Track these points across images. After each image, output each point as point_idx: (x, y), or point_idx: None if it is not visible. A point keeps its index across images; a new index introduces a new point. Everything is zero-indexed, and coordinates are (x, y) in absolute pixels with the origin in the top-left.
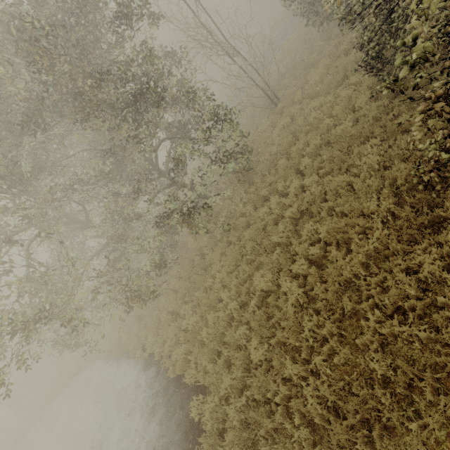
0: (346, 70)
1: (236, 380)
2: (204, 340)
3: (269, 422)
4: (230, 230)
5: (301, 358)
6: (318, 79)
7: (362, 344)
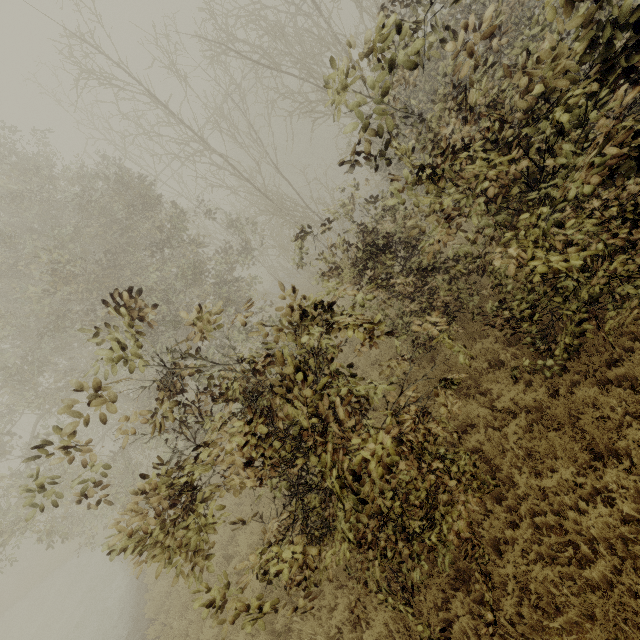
0: None
1: None
2: None
3: None
4: None
5: None
6: None
7: None
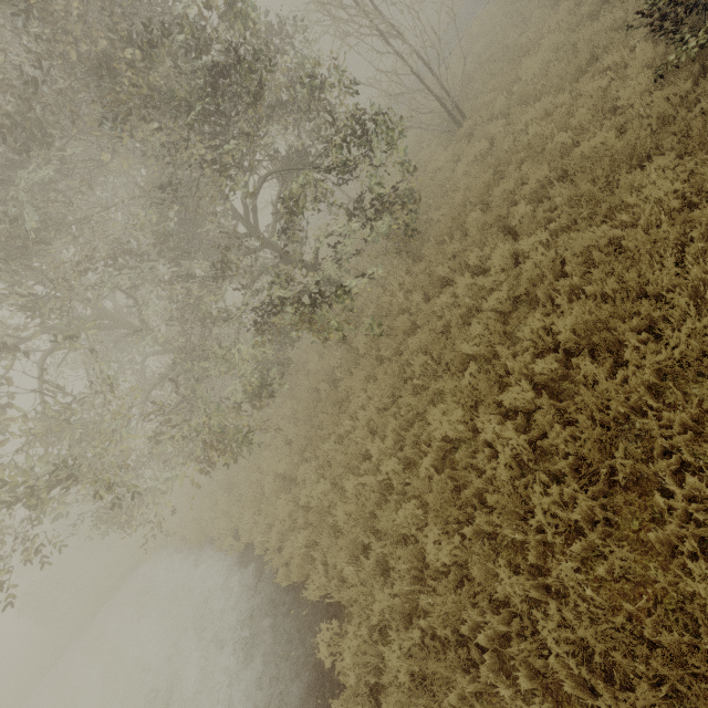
0: (594, 47)
1: (398, 596)
2: (339, 525)
3: (467, 682)
4: (381, 338)
5: (526, 563)
6: (538, 70)
7: (659, 541)
